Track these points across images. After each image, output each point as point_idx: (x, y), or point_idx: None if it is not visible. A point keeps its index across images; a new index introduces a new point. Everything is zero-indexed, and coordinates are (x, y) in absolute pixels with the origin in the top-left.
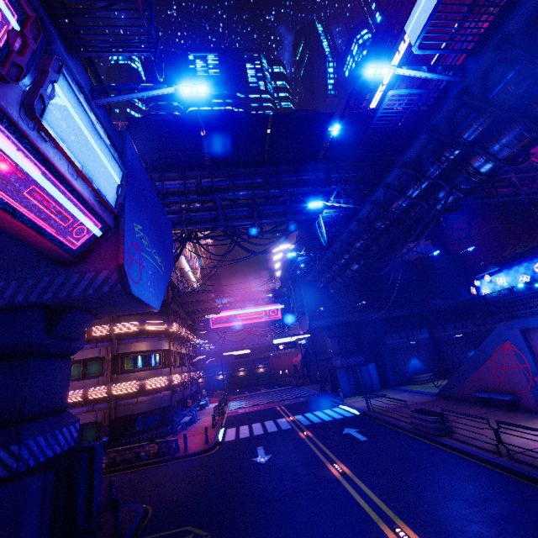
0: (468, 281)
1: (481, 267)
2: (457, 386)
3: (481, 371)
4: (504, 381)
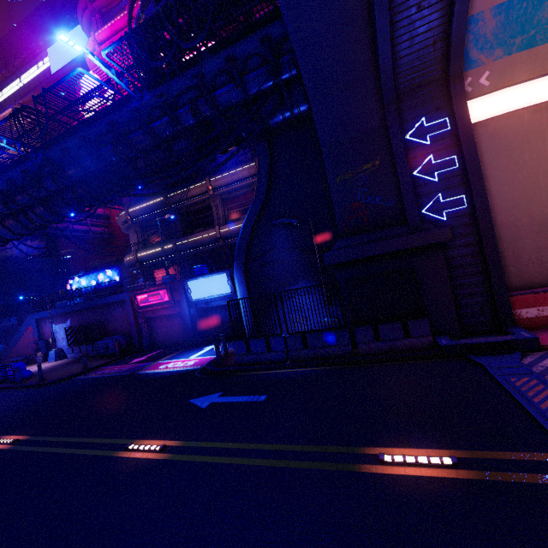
0: (67, 279)
1: (77, 271)
2: (6, 357)
3: (18, 344)
4: (27, 348)
